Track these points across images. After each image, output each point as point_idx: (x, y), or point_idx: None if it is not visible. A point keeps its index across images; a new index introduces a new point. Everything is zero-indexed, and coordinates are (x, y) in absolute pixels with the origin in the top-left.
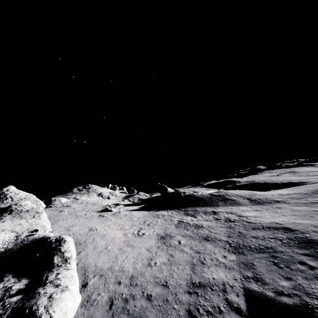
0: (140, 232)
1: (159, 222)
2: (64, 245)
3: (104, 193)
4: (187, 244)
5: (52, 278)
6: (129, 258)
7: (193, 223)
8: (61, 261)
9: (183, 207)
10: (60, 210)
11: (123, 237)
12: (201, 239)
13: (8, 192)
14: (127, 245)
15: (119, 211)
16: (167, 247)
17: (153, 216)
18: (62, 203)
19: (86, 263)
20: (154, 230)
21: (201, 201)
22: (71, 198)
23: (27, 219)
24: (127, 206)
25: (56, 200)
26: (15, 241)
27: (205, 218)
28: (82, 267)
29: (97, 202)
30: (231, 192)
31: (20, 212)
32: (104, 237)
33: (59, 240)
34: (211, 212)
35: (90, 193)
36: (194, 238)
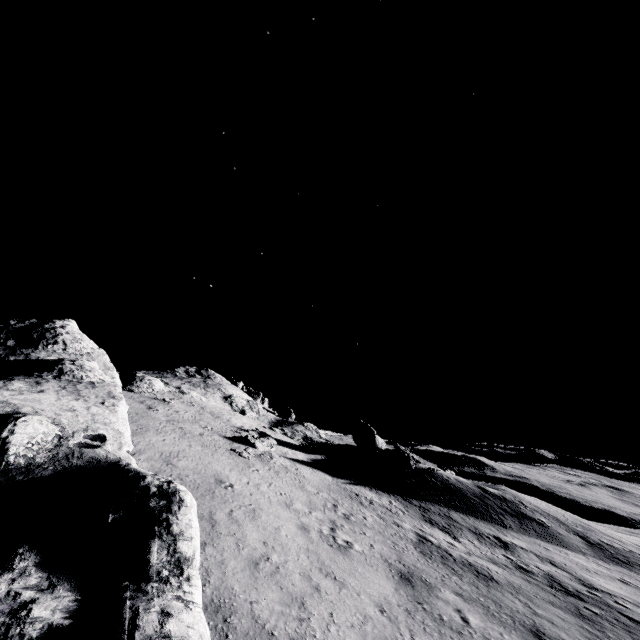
0: (338, 535)
1: (371, 521)
2: (180, 515)
3: (237, 397)
4: (492, 635)
5: (152, 630)
6: (341, 623)
7: (459, 556)
8: (167, 562)
9: (415, 497)
10: (149, 405)
11: (300, 535)
12: (525, 633)
13: (64, 330)
14: (319, 567)
15: (271, 454)
16: (434, 621)
17: (348, 494)
18: (154, 392)
19: (225, 592)
20: (370, 543)
21: (459, 497)
22: (171, 384)
23: (88, 403)
24: (284, 446)
25: (145, 380)
26: (54, 450)
27: (486, 553)
28: (215, 604)
29: (221, 414)
30: (528, 498)
31: (77, 381)
32: (254, 518)
33: (168, 493)
34: (495, 540)
35: (209, 388)
36: (500, 619)
